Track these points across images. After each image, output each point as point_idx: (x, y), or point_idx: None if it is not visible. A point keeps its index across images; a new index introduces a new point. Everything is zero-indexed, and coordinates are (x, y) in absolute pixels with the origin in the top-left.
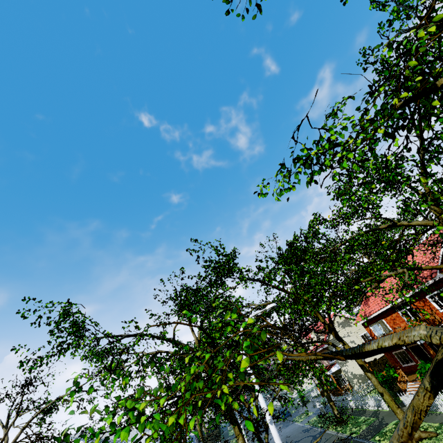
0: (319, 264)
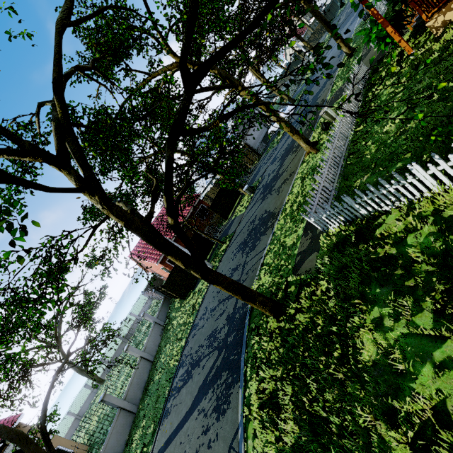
0: None
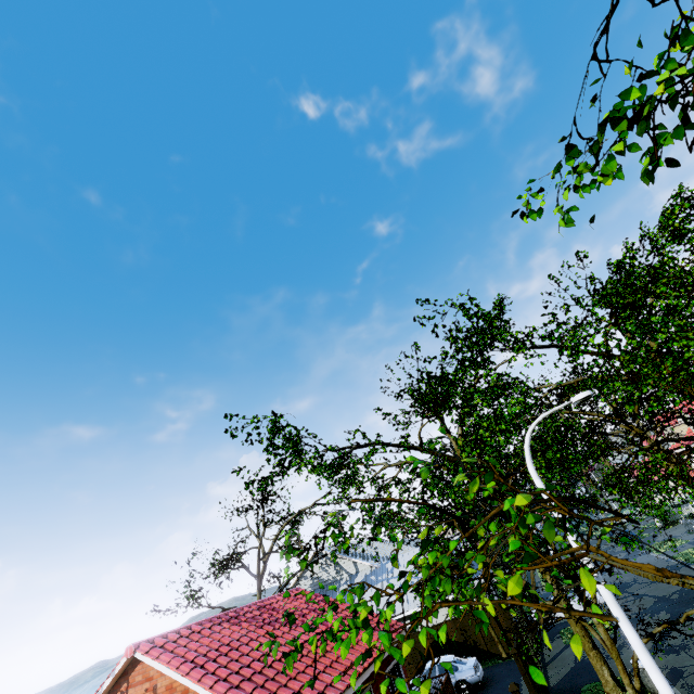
0: (691, 301)
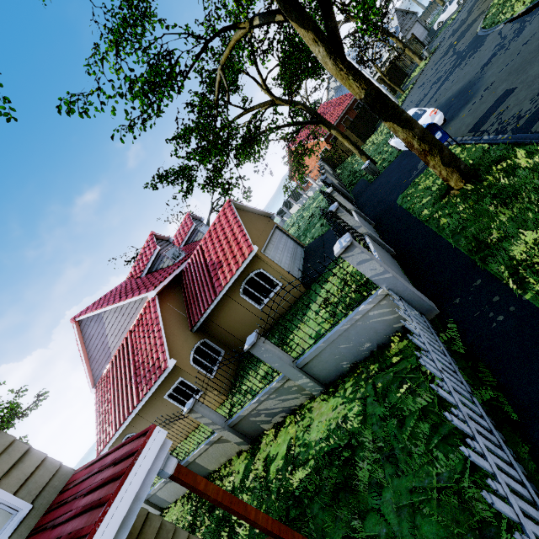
0: None
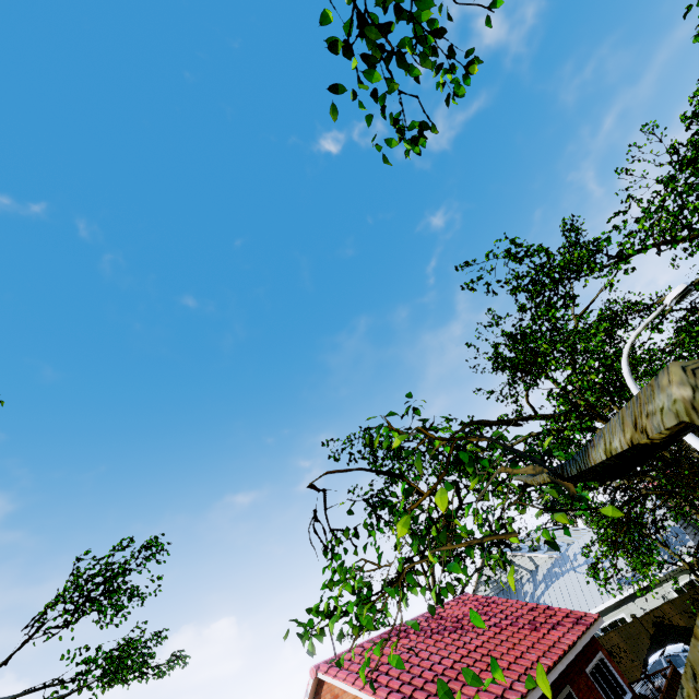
0: None
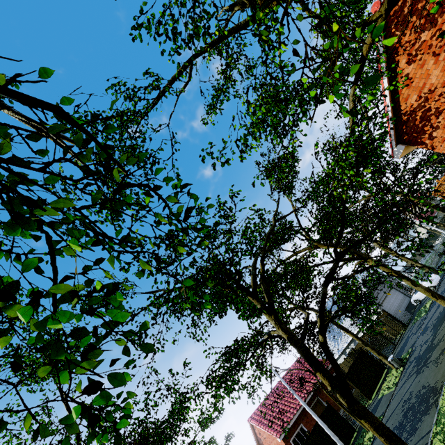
0: None
